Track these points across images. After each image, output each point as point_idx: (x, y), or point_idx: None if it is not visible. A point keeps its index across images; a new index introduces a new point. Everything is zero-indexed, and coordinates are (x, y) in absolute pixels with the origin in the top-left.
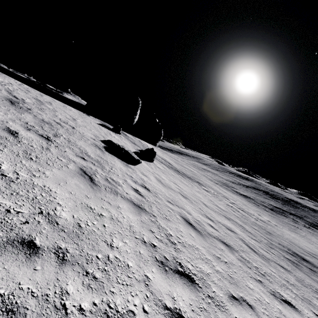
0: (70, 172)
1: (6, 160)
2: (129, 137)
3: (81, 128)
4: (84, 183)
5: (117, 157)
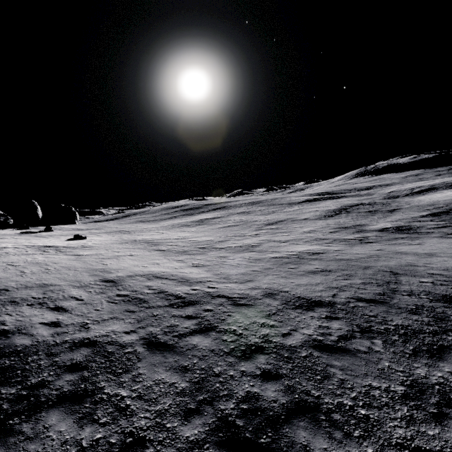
0: (13, 236)
1: (3, 237)
2: (40, 228)
3: (7, 233)
4: (17, 236)
5: (26, 234)
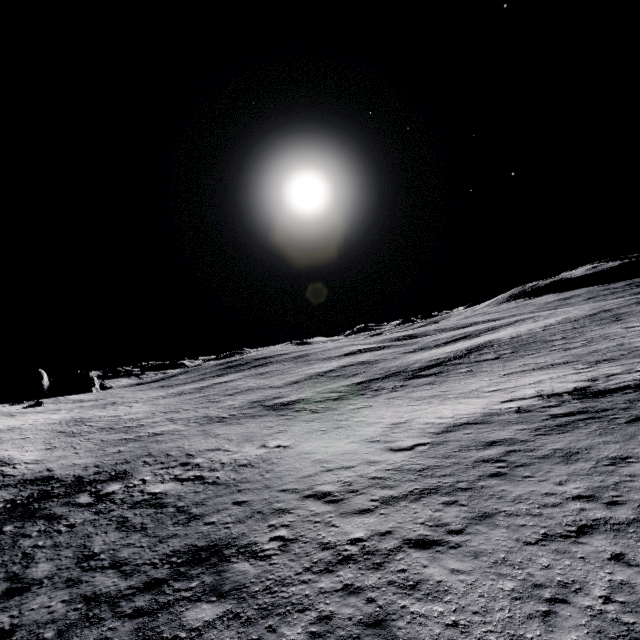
0: None
1: None
2: None
3: None
4: None
5: (7, 411)
